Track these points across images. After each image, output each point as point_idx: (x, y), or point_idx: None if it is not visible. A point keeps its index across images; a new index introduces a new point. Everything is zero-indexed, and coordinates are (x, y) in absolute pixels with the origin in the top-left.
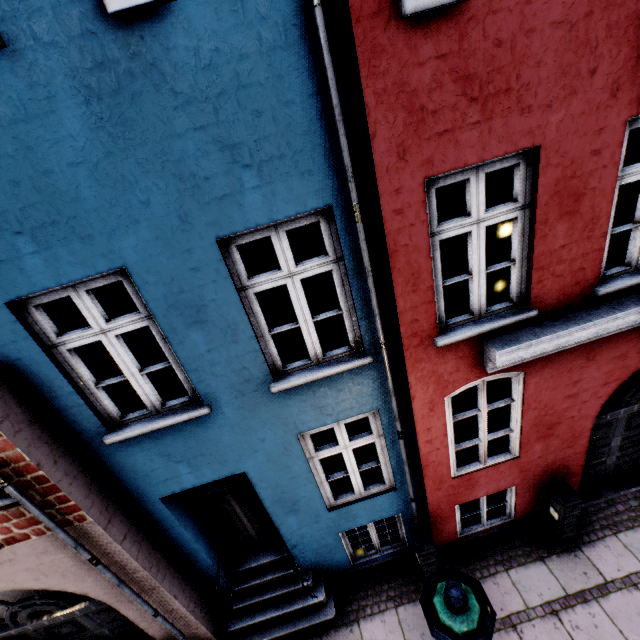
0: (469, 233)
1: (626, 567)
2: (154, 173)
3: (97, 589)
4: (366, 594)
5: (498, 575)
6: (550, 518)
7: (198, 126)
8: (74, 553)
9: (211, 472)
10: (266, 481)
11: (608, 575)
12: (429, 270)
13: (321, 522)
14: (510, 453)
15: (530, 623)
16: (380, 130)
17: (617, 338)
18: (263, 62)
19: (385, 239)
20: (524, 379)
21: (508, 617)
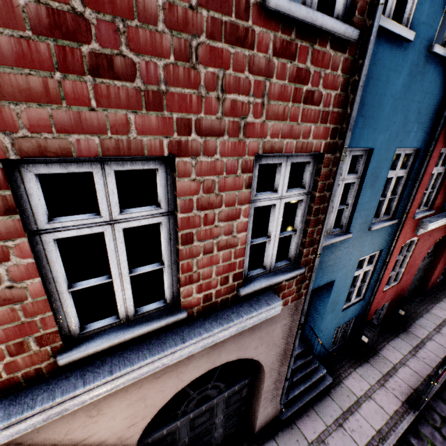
0: (432, 174)
1: (424, 333)
2: (402, 112)
3: (270, 359)
4: (337, 368)
5: (386, 346)
6: (398, 316)
7: (418, 101)
8: (285, 323)
9: (326, 278)
10: (337, 287)
11: (421, 337)
12: (426, 184)
13: (336, 319)
14: (396, 281)
15: (409, 361)
16: (445, 126)
17: (437, 229)
18: (438, 88)
19: (426, 167)
20: (417, 242)
21: (400, 361)
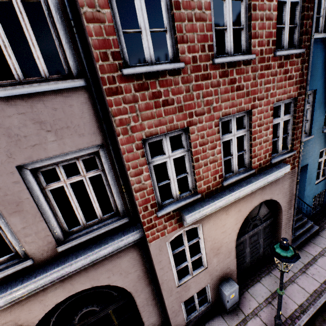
0: None
1: None
2: None
3: (284, 203)
4: (319, 222)
5: None
6: None
7: None
8: (289, 182)
9: (303, 162)
10: (309, 168)
11: None
12: None
13: (312, 190)
14: None
15: None
16: None
17: None
18: None
19: None
20: None
21: None
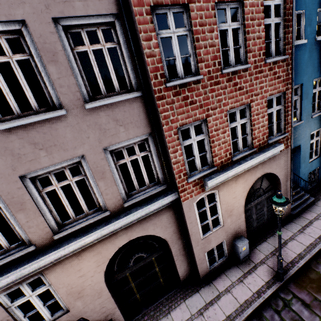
0: None
1: None
2: (311, 65)
3: (282, 176)
4: (315, 195)
5: None
6: None
7: (317, 58)
8: (284, 159)
9: (296, 143)
10: (302, 149)
11: None
12: None
13: (307, 167)
14: None
15: None
16: None
17: None
18: None
19: None
20: None
21: None
